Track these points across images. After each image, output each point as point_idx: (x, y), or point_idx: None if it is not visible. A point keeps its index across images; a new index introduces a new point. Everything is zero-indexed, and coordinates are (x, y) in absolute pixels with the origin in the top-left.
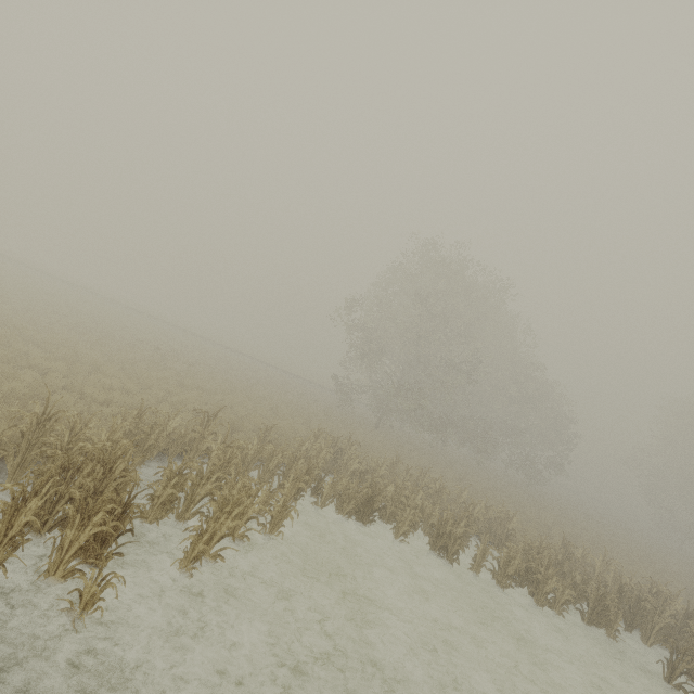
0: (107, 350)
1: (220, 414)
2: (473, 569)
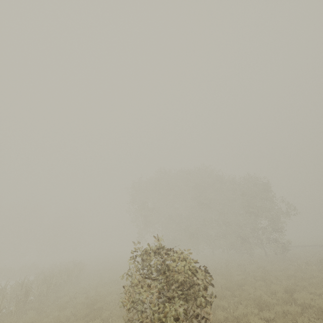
0: None
1: None
2: None
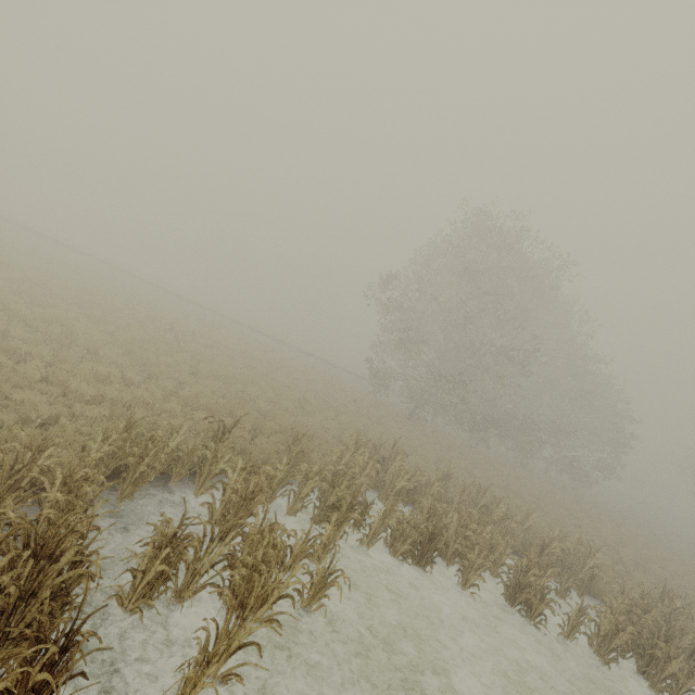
0: (112, 329)
1: (240, 412)
2: (564, 634)
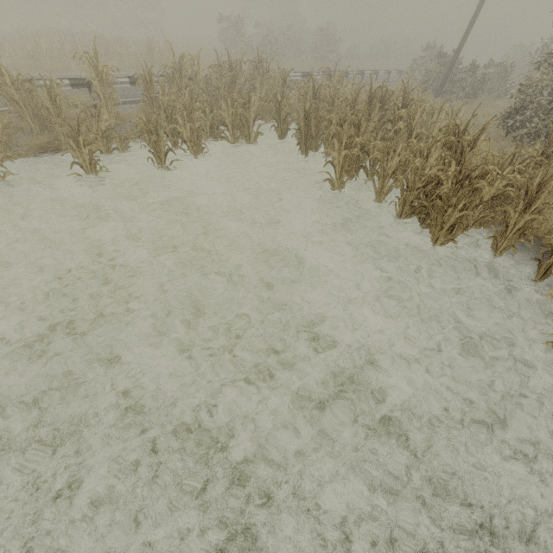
0: None
1: None
2: None
